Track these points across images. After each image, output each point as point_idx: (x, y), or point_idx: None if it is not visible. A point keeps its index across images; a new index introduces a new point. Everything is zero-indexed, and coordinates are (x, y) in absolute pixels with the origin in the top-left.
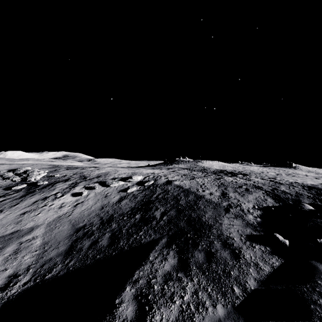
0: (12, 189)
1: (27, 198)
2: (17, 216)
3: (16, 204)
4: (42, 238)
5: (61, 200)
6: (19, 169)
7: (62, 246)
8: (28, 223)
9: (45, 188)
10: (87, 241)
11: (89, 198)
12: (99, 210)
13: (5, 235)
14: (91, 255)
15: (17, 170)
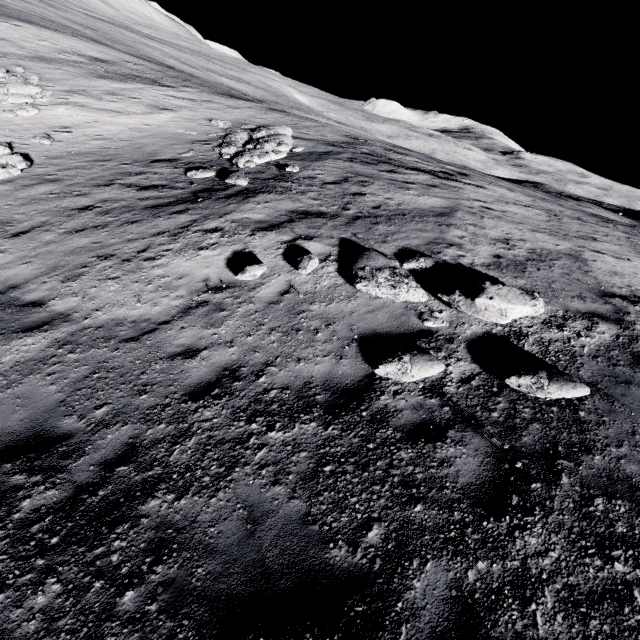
0: (187, 175)
1: (165, 213)
2: (93, 257)
3: (138, 220)
4: None
5: (193, 261)
6: (264, 128)
7: None
8: (73, 295)
9: (225, 199)
10: None
11: (250, 299)
12: (189, 390)
13: (19, 301)
14: None
15: (256, 130)
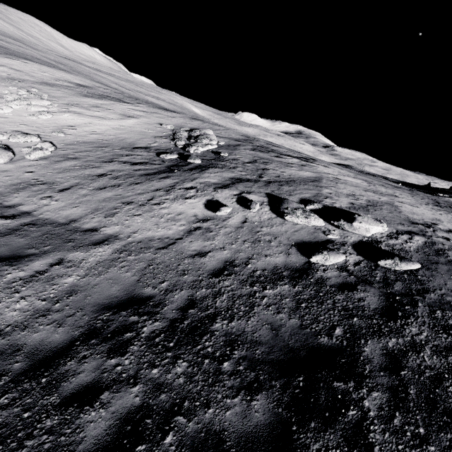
0: (160, 156)
1: (156, 178)
2: (120, 203)
3: (140, 182)
4: (84, 273)
5: (184, 205)
6: (197, 130)
7: (66, 328)
8: (115, 224)
9: (190, 171)
10: (94, 364)
11: (225, 226)
12: (211, 272)
13: (80, 229)
14: (27, 451)
15: (193, 131)
